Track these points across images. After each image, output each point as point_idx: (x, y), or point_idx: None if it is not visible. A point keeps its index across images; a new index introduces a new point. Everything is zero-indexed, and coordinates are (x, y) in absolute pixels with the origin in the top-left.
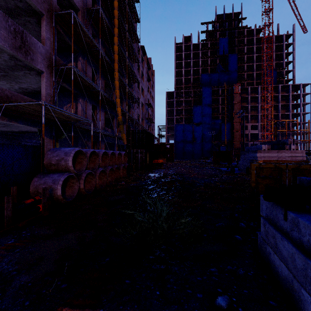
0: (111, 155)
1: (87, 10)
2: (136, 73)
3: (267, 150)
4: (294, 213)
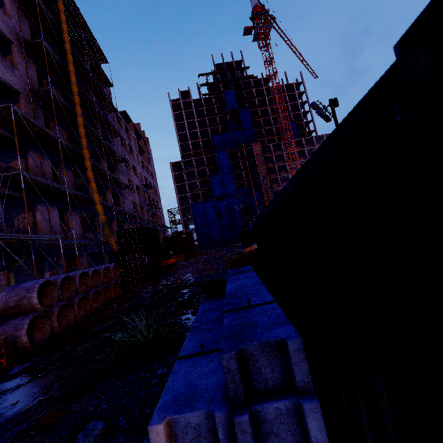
0: (93, 274)
1: (32, 91)
2: (120, 148)
3: None
4: (204, 300)
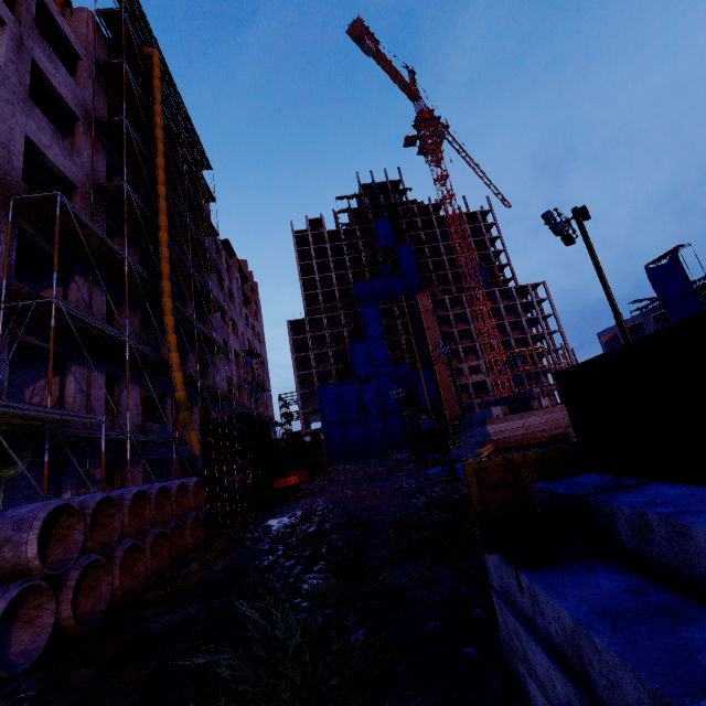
0: (157, 496)
1: (95, 187)
2: (215, 292)
3: (504, 417)
4: (528, 572)
